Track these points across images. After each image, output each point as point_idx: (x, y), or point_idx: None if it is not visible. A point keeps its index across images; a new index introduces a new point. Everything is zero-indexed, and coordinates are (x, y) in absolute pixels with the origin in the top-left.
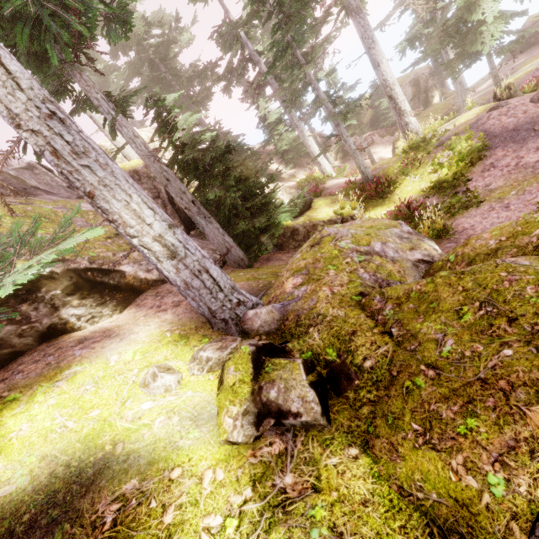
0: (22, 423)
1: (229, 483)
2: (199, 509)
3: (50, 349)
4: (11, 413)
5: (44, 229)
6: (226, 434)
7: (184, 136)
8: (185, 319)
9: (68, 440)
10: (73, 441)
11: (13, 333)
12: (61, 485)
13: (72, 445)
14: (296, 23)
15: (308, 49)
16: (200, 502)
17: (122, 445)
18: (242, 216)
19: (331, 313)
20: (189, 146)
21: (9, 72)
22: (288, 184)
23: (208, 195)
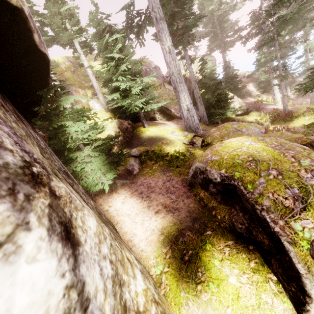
0: (151, 129)
1: (182, 146)
2: (177, 146)
3: (153, 121)
4: (149, 127)
5: (156, 91)
6: (184, 141)
7: (207, 73)
8: (183, 128)
9: (159, 134)
10: (159, 134)
11: (146, 115)
12: (158, 137)
13: (159, 134)
14: (279, 31)
15: (282, 42)
16: (177, 146)
17: (167, 137)
18: (214, 107)
19: (215, 136)
20: (207, 77)
21: (176, 64)
22: (251, 100)
23: (205, 96)
